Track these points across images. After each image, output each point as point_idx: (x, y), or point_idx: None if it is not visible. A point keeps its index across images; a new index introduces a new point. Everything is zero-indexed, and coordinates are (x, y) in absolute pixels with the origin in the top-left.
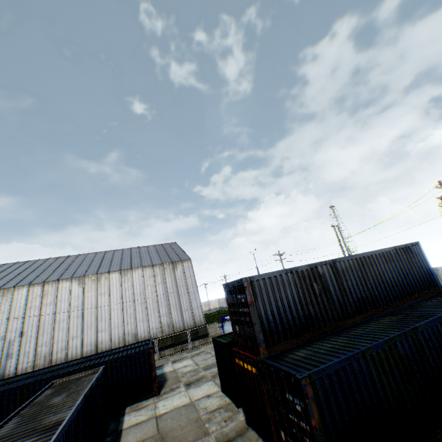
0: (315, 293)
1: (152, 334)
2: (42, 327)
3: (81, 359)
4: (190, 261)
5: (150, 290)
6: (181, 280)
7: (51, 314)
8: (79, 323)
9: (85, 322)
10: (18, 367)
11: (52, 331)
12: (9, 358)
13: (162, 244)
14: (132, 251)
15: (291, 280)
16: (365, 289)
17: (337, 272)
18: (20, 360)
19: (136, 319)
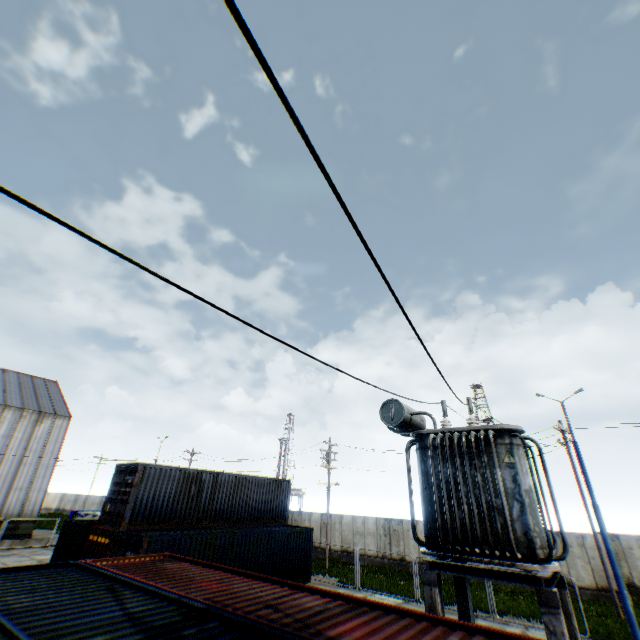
0: (190, 493)
1: None
2: None
3: None
4: (70, 420)
5: None
6: (39, 442)
7: None
8: None
9: None
10: None
11: None
12: None
13: (34, 377)
14: None
15: (177, 476)
16: (231, 503)
17: (216, 482)
18: None
19: None
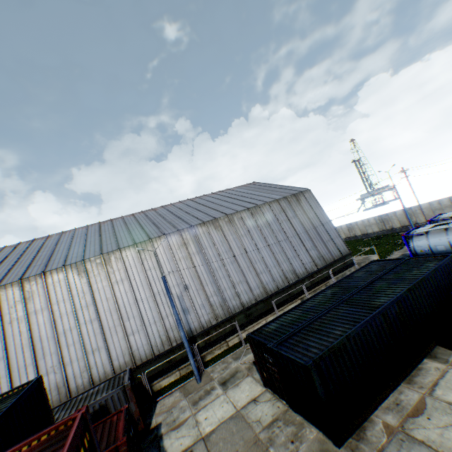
0: None
1: (309, 269)
2: (202, 278)
3: (332, 289)
4: (310, 191)
5: (287, 225)
6: (310, 212)
7: (204, 263)
8: (236, 268)
9: (241, 267)
10: (200, 320)
11: (214, 280)
12: (186, 313)
13: (244, 185)
14: (222, 195)
15: None
16: None
17: None
18: (198, 314)
19: (287, 256)
